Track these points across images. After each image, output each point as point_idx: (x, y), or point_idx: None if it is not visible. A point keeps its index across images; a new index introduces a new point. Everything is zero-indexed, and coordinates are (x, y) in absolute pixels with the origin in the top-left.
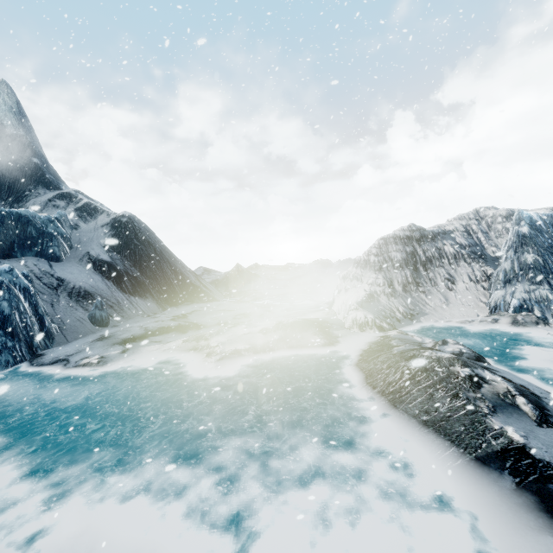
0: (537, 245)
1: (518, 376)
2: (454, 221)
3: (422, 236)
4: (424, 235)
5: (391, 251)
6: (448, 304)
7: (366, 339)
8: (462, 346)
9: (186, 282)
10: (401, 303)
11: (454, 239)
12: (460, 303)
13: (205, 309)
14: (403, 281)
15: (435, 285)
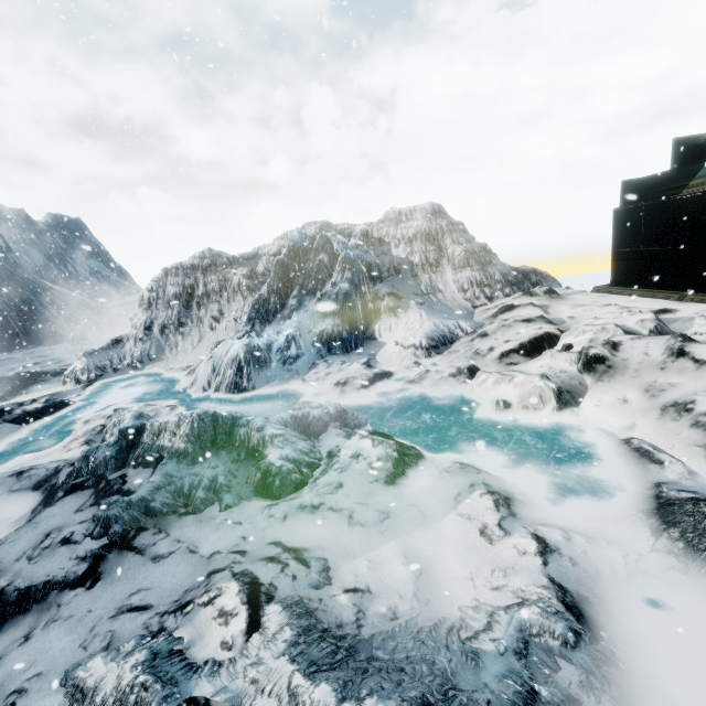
0: (275, 279)
1: (15, 436)
2: (277, 241)
3: (212, 264)
4: (216, 263)
5: (168, 285)
6: (196, 347)
7: (43, 395)
8: (47, 404)
9: (36, 320)
10: (143, 349)
11: (257, 266)
12: (207, 346)
13: (22, 356)
14: (165, 321)
15: (201, 325)
